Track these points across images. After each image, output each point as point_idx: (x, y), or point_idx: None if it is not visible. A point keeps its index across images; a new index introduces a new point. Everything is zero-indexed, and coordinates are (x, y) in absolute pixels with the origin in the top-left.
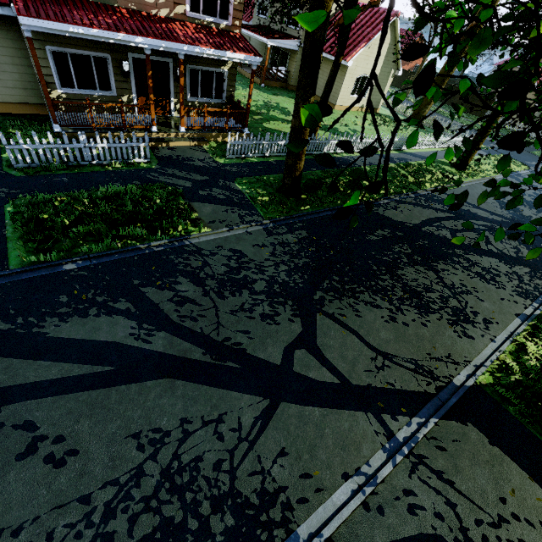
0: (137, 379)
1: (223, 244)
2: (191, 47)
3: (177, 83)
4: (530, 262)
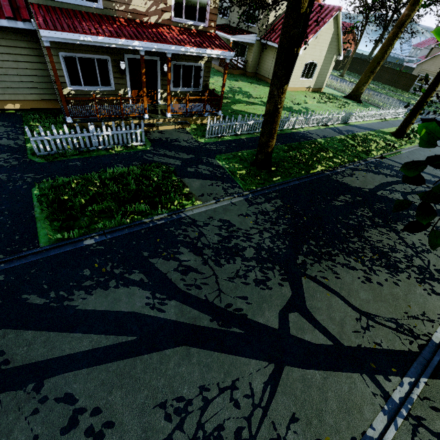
0: (157, 348)
1: (213, 215)
2: (178, 47)
3: (163, 77)
4: None
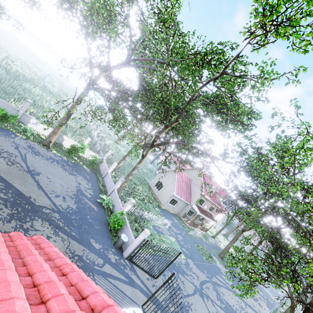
0: (230, 291)
1: (221, 268)
2: (211, 220)
3: (198, 218)
4: (266, 300)
